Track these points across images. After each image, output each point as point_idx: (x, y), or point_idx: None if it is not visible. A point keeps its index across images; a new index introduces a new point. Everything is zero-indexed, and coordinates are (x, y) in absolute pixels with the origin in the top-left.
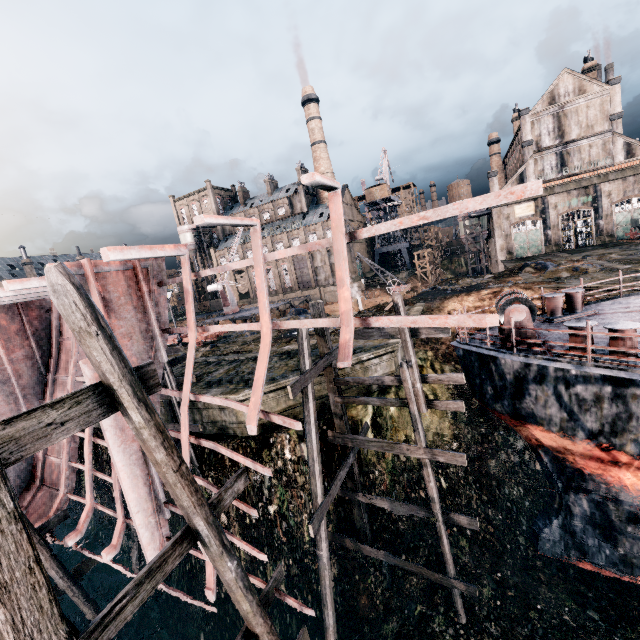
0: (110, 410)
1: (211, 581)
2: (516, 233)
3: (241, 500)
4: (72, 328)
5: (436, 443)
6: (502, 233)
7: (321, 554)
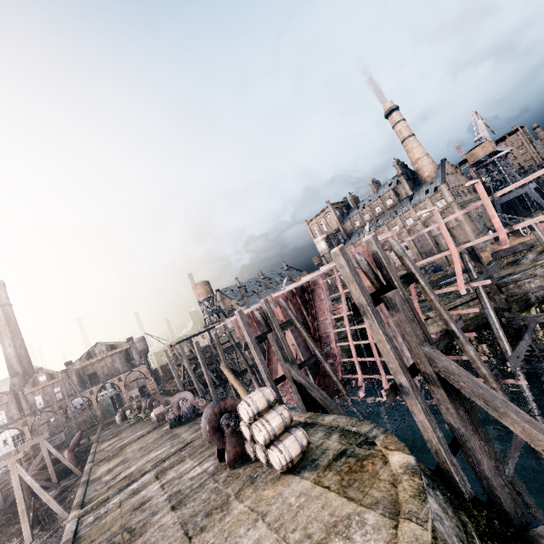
0: (412, 281)
1: None
2: None
3: None
4: (398, 255)
5: None
6: None
7: (521, 386)
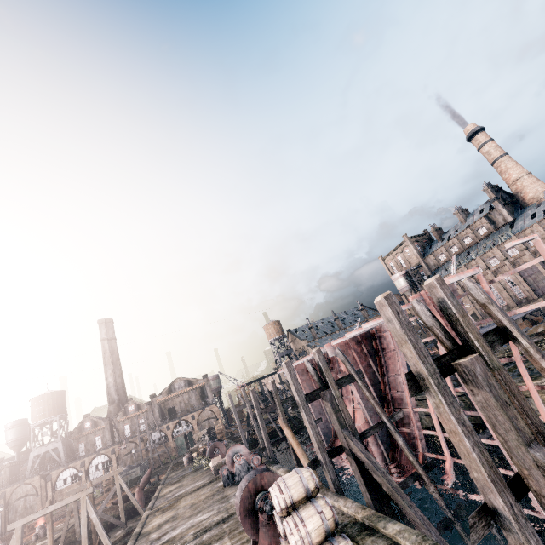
0: (506, 340)
1: None
2: None
3: None
4: (480, 303)
5: None
6: None
7: None
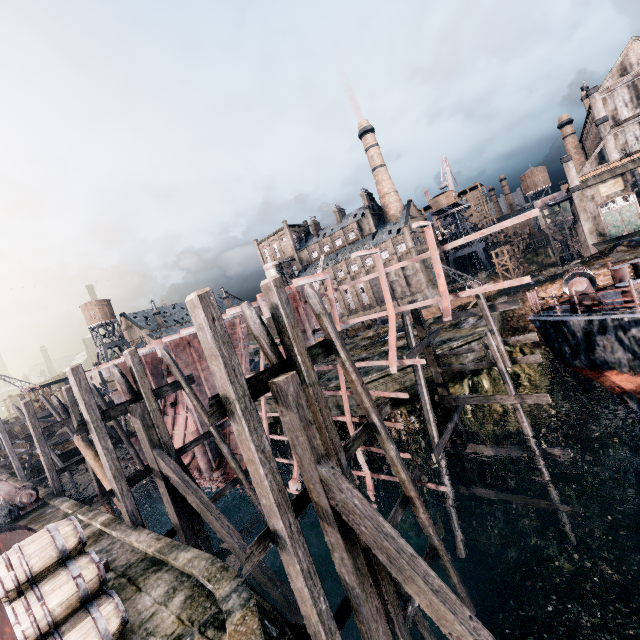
0: (330, 353)
1: (370, 486)
2: (605, 213)
3: (368, 464)
4: (316, 313)
5: (532, 412)
6: (588, 216)
7: (443, 480)
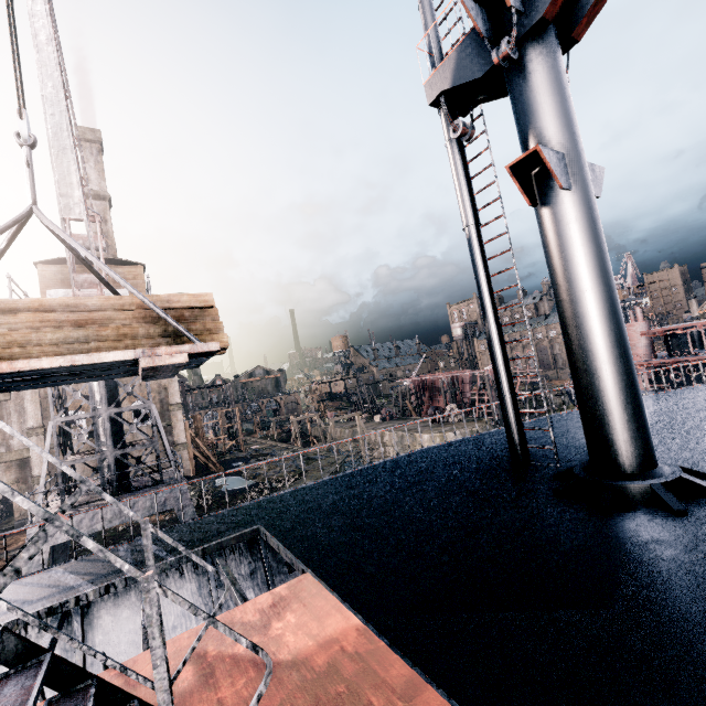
0: None
1: None
2: None
3: None
4: None
5: None
6: None
7: None
